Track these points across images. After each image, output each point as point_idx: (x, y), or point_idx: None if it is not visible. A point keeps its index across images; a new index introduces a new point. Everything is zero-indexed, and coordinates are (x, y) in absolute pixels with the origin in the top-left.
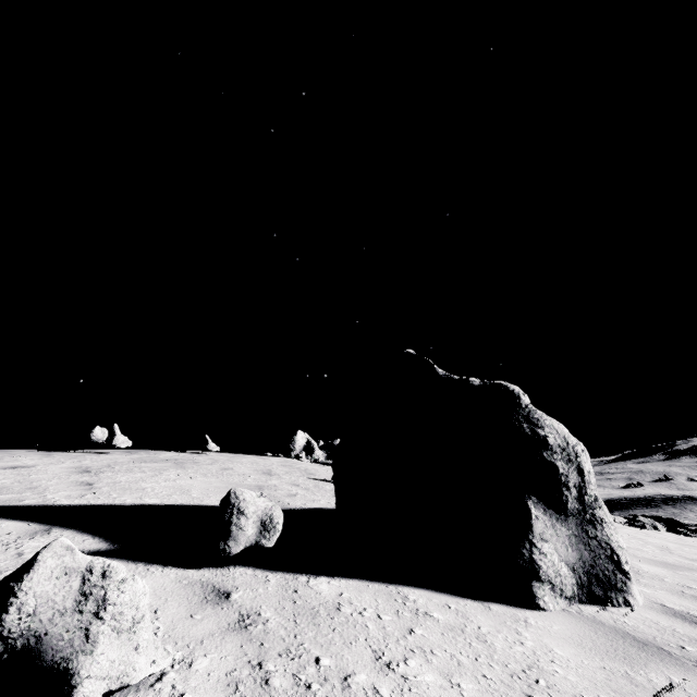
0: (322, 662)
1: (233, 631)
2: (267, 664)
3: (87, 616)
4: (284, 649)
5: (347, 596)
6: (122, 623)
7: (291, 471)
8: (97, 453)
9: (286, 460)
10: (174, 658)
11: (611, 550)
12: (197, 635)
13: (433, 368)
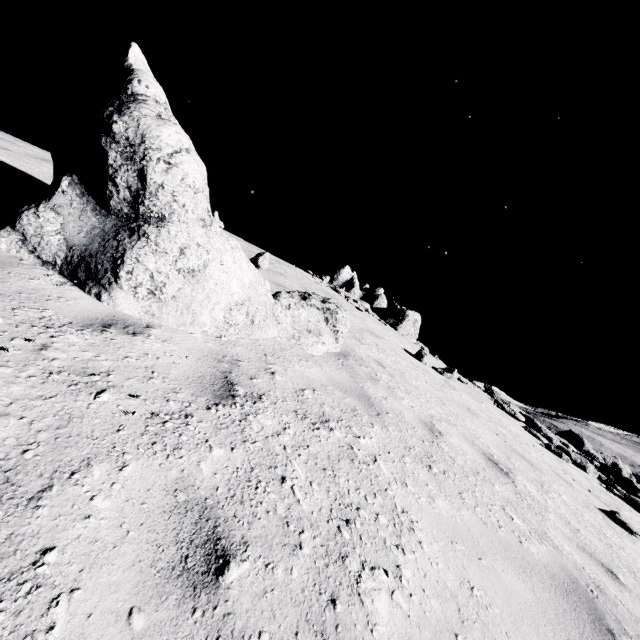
0: None
1: None
2: None
3: None
4: None
5: None
6: None
7: None
8: None
9: (289, 265)
10: None
11: (122, 255)
12: None
13: (126, 58)
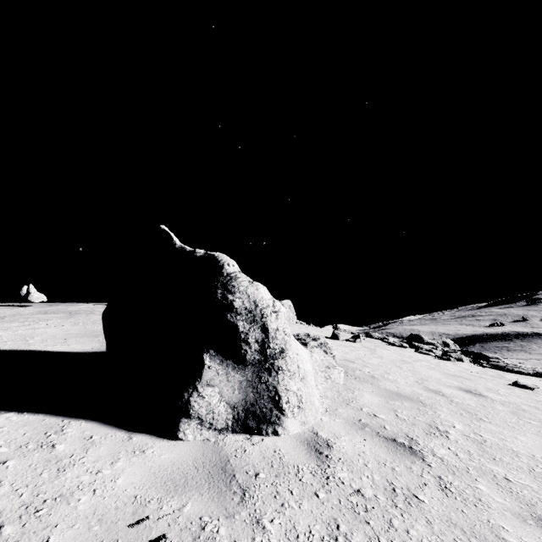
0: None
1: None
2: None
3: None
4: None
5: (3, 430)
6: None
7: None
8: (18, 306)
9: None
10: None
11: (275, 392)
12: None
13: (172, 241)
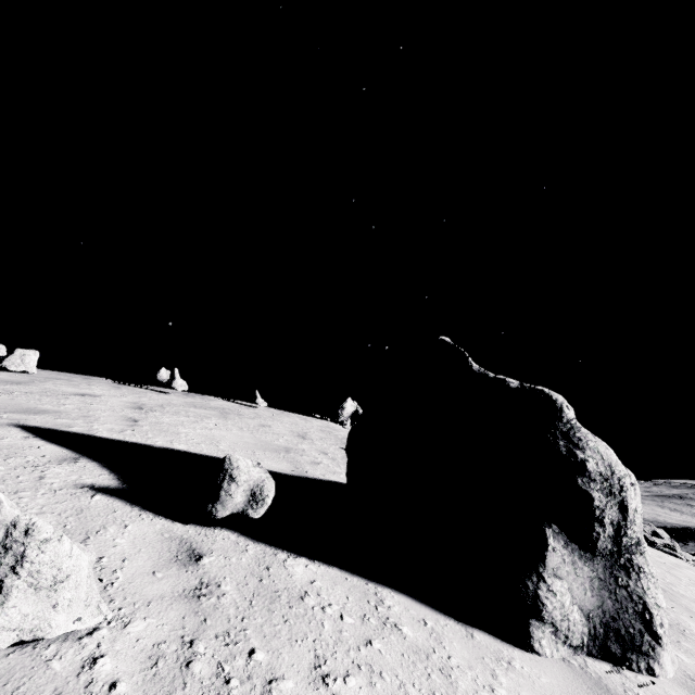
0: (256, 656)
1: (184, 598)
2: (198, 644)
3: (5, 569)
4: (224, 631)
5: (319, 585)
6: (40, 581)
7: (326, 437)
8: (159, 392)
9: (329, 425)
10: (106, 617)
11: (643, 606)
12: (149, 594)
13: (467, 361)
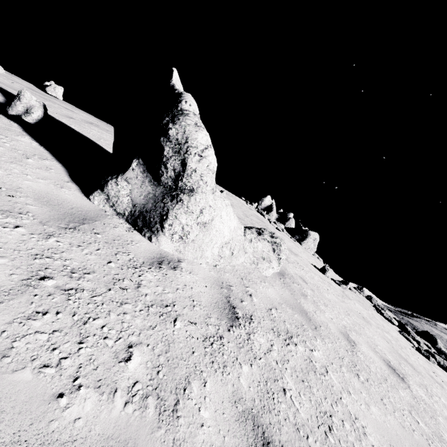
0: None
1: None
2: None
3: None
4: None
5: (21, 142)
6: None
7: None
8: None
9: (232, 195)
10: None
11: (166, 213)
12: None
13: (170, 79)
